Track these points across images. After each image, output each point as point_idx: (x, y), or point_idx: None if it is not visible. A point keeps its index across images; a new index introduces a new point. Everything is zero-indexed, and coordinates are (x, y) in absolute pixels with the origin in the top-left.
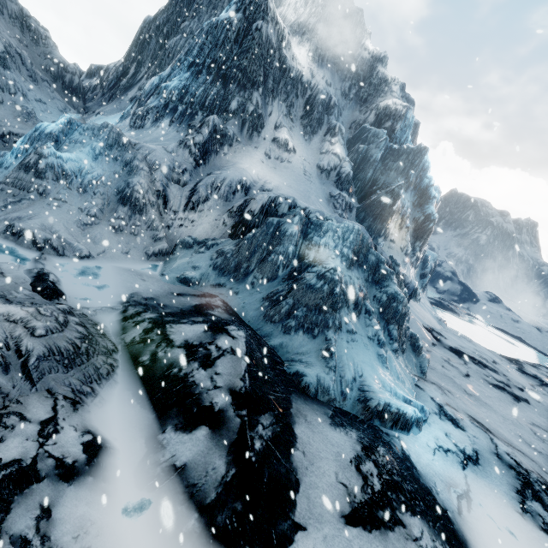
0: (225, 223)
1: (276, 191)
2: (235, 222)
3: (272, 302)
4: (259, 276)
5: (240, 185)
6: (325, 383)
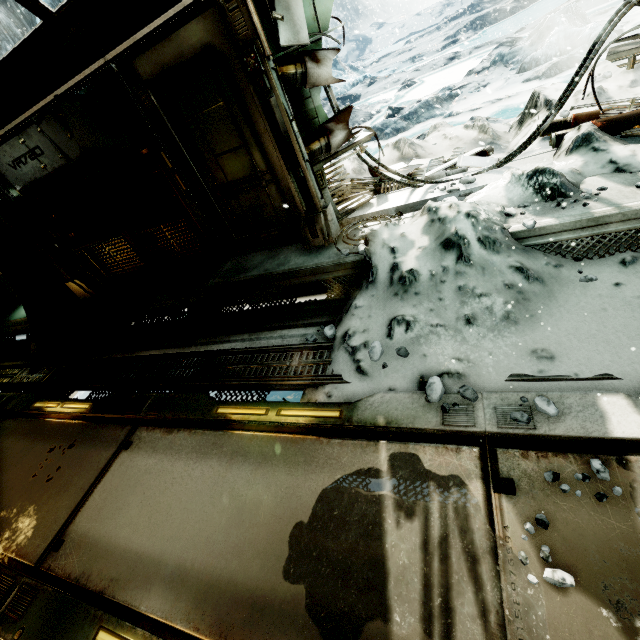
0: None
1: None
2: None
3: None
4: None
5: None
6: (339, 92)
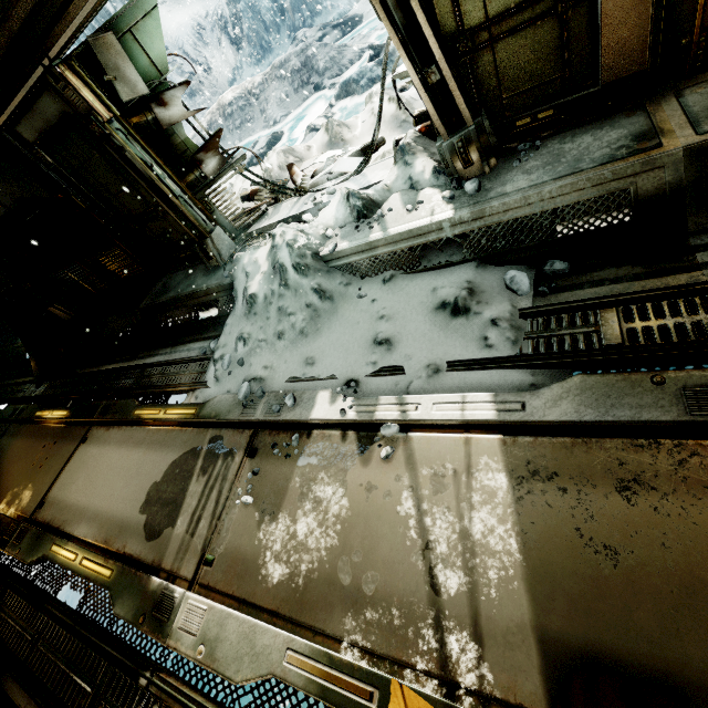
0: (227, 50)
1: (209, 7)
2: (229, 41)
3: (293, 31)
4: (275, 37)
5: (196, 30)
6: (342, 12)
